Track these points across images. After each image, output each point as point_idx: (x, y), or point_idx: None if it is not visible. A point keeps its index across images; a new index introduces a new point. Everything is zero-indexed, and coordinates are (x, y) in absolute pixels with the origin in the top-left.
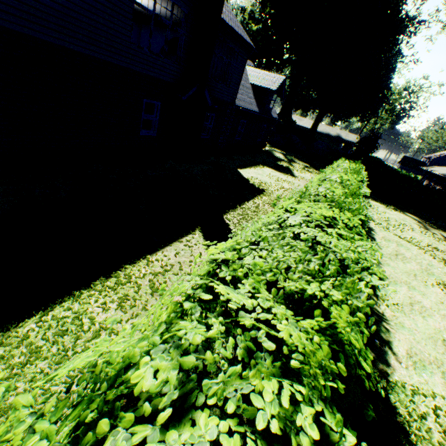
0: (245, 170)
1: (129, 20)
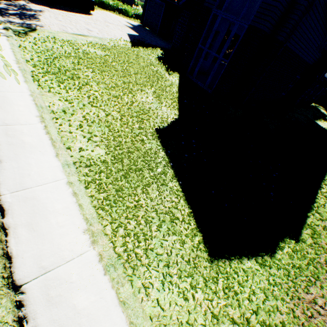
0: (318, 122)
1: (324, 37)
